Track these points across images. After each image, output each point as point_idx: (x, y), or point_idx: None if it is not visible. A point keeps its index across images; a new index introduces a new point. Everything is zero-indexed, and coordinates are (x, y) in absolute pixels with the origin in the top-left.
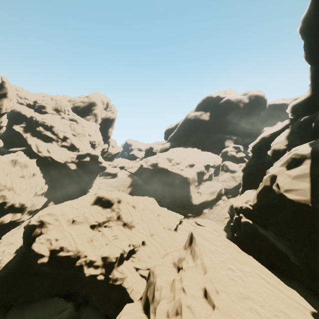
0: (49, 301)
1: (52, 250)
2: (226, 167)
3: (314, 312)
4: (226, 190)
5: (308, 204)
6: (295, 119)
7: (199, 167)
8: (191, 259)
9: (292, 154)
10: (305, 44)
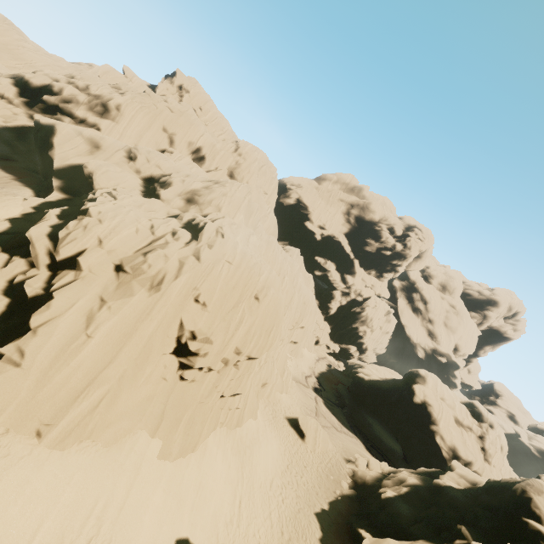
0: (387, 429)
1: (426, 400)
2: None
3: None
4: None
5: None
6: None
7: None
8: None
9: None
10: None
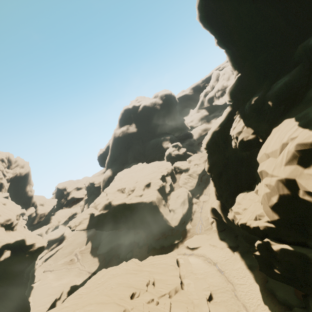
0: None
1: None
2: (178, 168)
3: None
4: (191, 191)
5: None
6: (237, 104)
7: (156, 182)
8: None
9: (295, 146)
10: (214, 30)
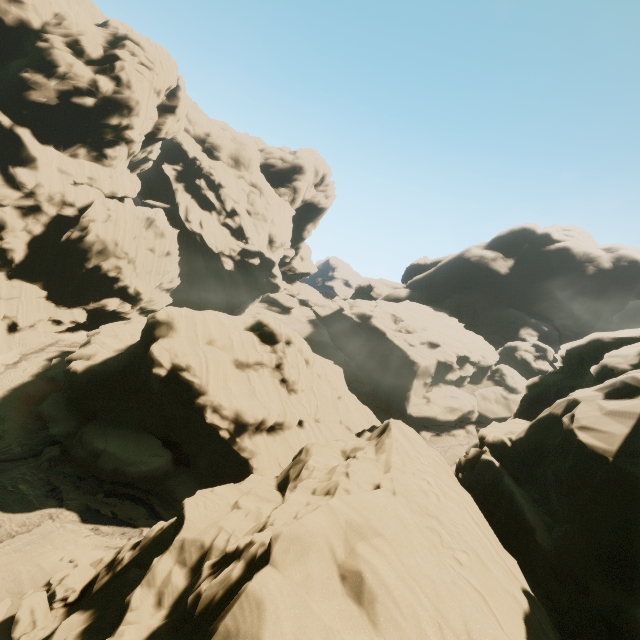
0: (143, 436)
1: (175, 364)
2: (500, 375)
3: (528, 591)
4: (482, 417)
5: (608, 457)
6: None
7: (447, 353)
8: (372, 451)
9: (627, 376)
10: None
